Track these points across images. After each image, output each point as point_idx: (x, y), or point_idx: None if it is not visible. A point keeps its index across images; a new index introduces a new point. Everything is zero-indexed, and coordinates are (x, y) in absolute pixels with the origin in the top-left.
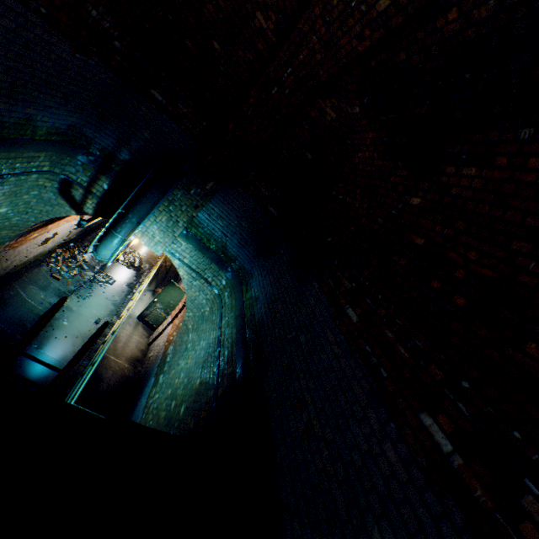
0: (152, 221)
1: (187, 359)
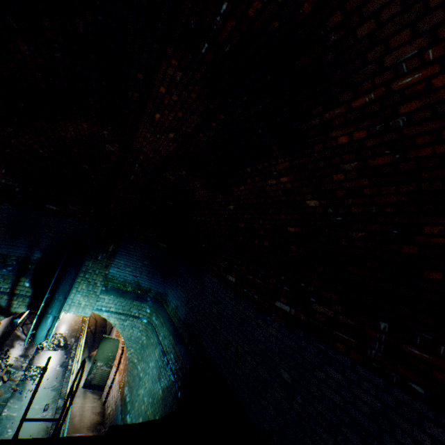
0: (74, 293)
1: (144, 385)
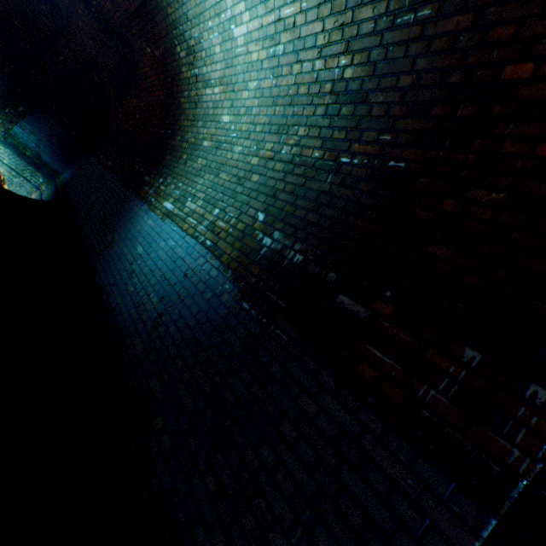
0: None
1: None
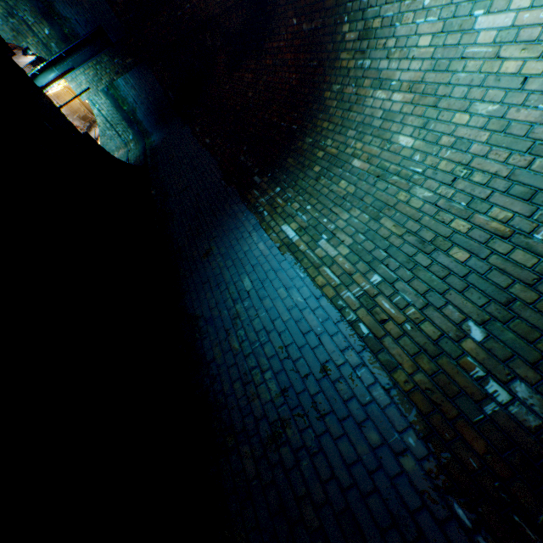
0: (81, 72)
1: None
